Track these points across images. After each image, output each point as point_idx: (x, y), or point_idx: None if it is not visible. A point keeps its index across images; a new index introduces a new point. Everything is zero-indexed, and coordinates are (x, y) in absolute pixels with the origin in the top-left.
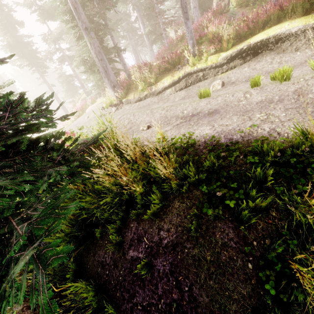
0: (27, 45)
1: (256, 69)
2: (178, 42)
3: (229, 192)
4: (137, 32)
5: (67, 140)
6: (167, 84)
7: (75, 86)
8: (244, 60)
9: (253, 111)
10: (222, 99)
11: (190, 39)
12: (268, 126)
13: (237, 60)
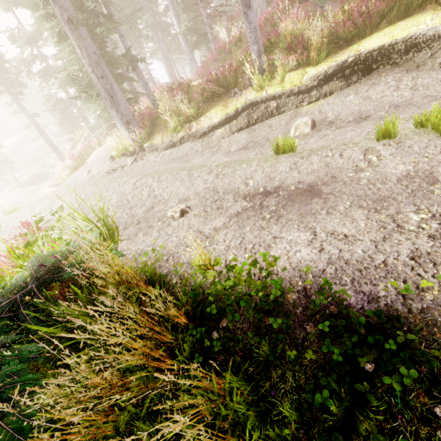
0: None
1: (371, 98)
2: (232, 48)
3: None
4: (170, 31)
5: None
6: (217, 120)
7: (74, 116)
8: (346, 81)
9: (396, 201)
10: (320, 162)
11: (254, 44)
12: None
13: (335, 81)
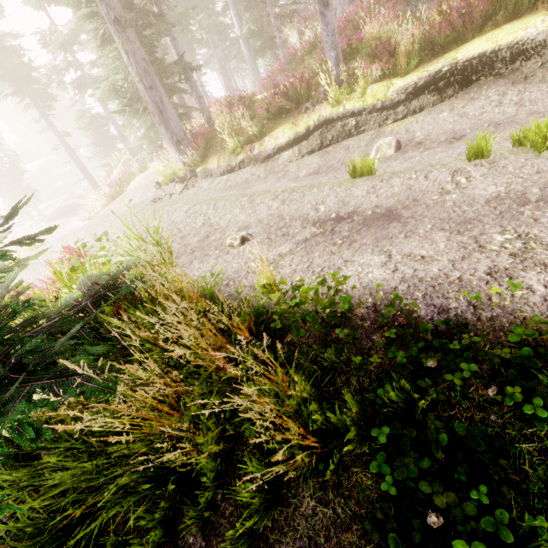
0: (11, 53)
1: (468, 115)
2: (305, 55)
3: (463, 505)
4: (228, 34)
5: (21, 311)
6: (284, 140)
7: (111, 136)
8: (440, 95)
9: (482, 223)
10: (402, 185)
11: (331, 49)
12: (540, 280)
13: (427, 95)
